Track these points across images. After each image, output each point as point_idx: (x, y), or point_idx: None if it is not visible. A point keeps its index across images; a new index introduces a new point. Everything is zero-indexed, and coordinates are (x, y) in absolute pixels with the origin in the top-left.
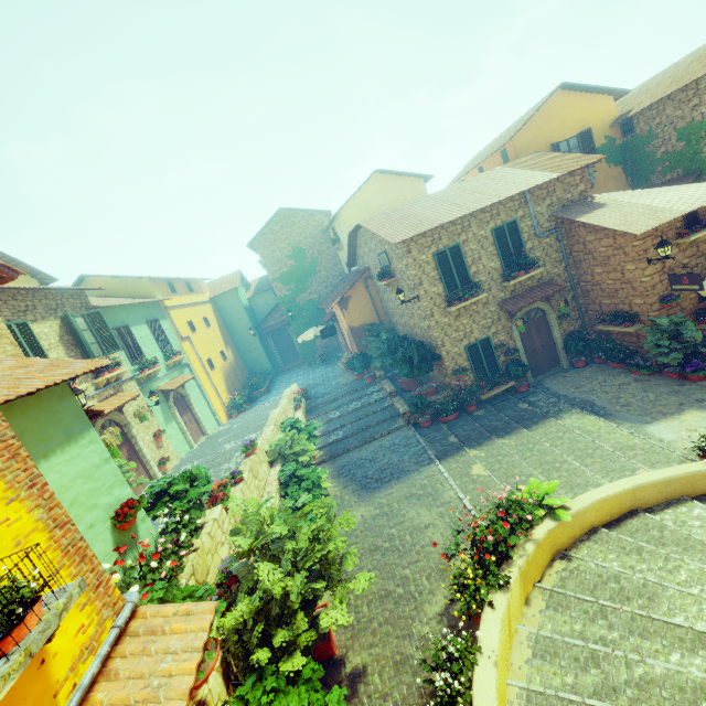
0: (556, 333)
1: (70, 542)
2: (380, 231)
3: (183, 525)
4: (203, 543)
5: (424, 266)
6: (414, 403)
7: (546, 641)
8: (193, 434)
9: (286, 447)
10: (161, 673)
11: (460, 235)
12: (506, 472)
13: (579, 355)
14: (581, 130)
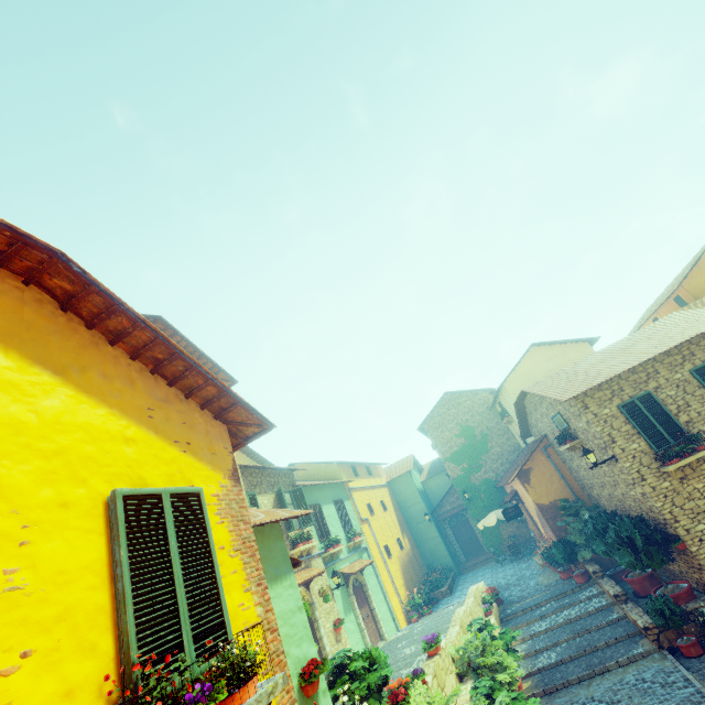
0: None
1: (275, 650)
2: (545, 392)
3: None
4: None
5: (609, 420)
6: (656, 608)
7: None
8: (370, 634)
9: (476, 653)
10: None
11: (647, 382)
12: None
13: None
14: None
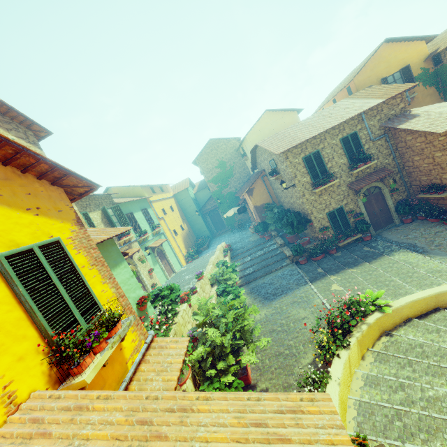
0: (389, 202)
1: (125, 304)
2: (268, 147)
3: (168, 312)
4: (179, 320)
5: (297, 166)
6: (295, 249)
7: (373, 377)
8: (168, 271)
9: (219, 275)
10: (167, 362)
11: (319, 145)
12: (353, 288)
13: (407, 215)
14: (403, 67)
